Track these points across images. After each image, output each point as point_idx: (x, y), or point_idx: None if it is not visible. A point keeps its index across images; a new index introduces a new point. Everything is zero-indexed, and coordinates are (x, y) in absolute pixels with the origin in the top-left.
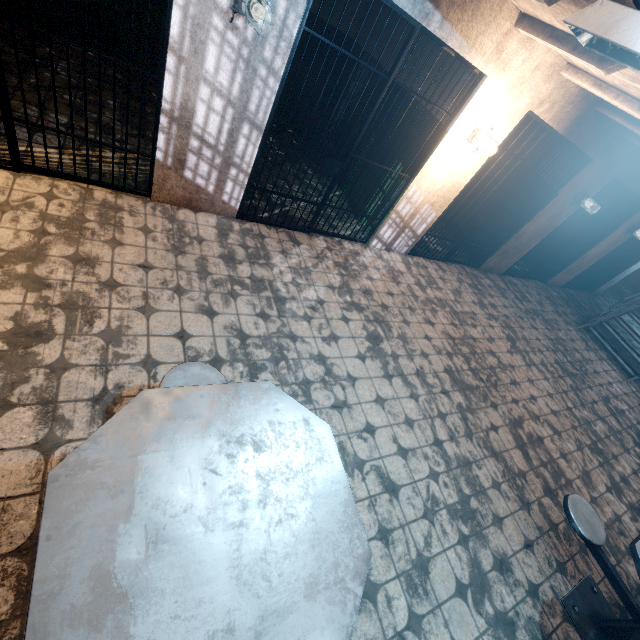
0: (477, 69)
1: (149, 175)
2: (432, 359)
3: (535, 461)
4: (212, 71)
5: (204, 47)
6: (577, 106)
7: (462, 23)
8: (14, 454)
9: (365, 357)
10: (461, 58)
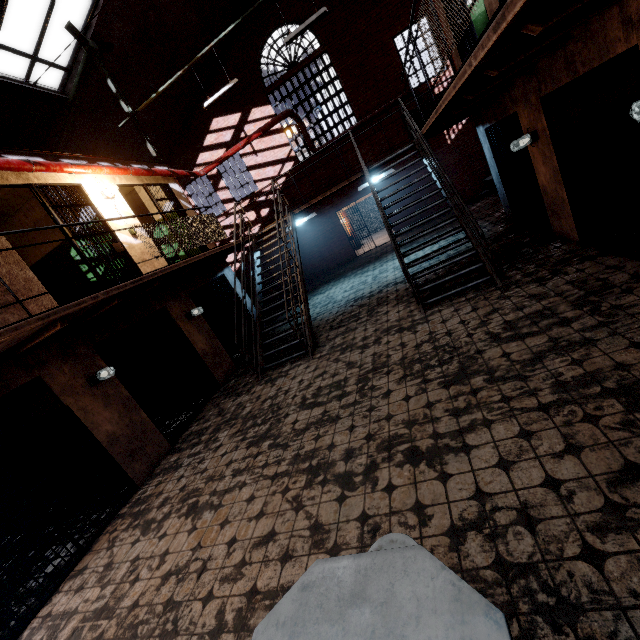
0: None
1: None
2: None
3: None
4: None
5: None
6: None
7: None
8: None
9: None
10: None
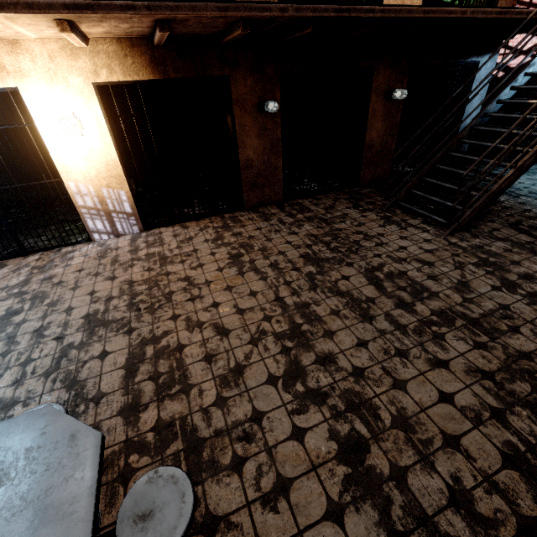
0: (7, 88)
1: None
2: (76, 310)
3: (142, 376)
4: None
5: None
6: (136, 55)
7: None
8: None
9: None
10: None
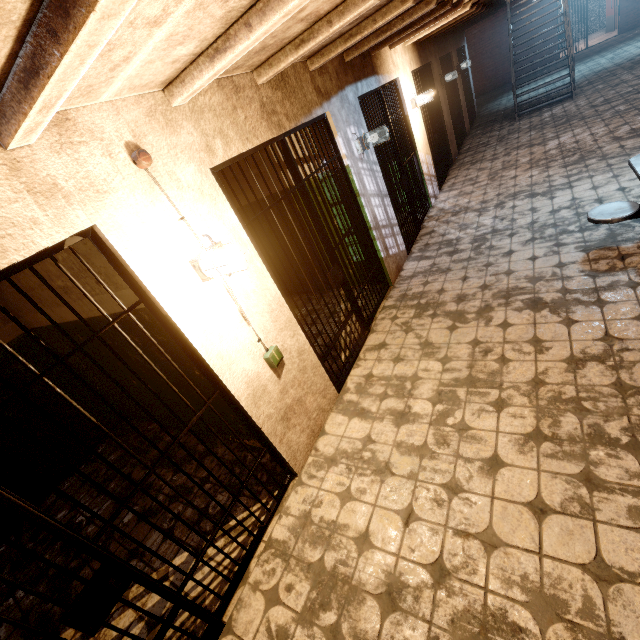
0: (393, 80)
1: (383, 273)
2: (553, 173)
3: None
4: (369, 189)
5: (363, 181)
6: (415, 50)
7: (384, 70)
8: (639, 293)
9: (551, 197)
10: (389, 83)
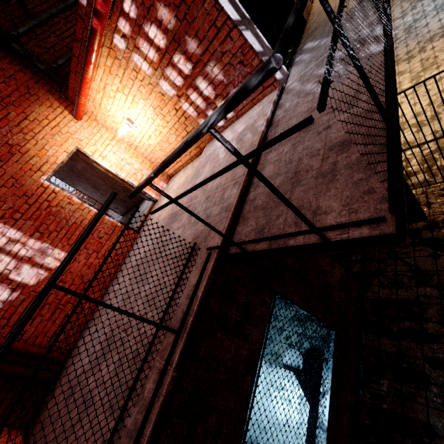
0: None
1: None
2: None
3: None
4: None
5: None
6: None
7: None
8: None
9: None
10: None
